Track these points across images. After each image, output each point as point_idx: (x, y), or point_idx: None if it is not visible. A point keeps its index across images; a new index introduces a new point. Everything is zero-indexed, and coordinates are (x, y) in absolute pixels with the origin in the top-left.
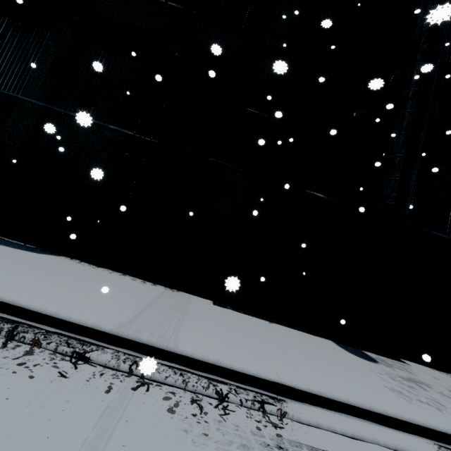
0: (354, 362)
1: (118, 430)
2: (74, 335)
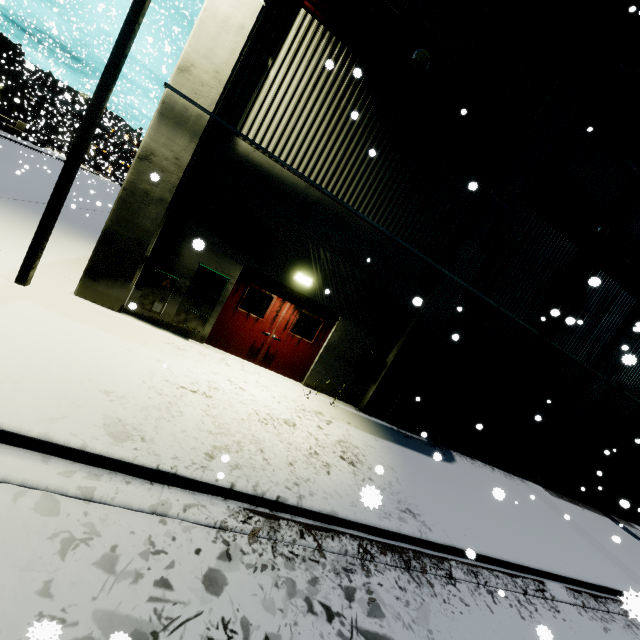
0: None
1: None
2: None
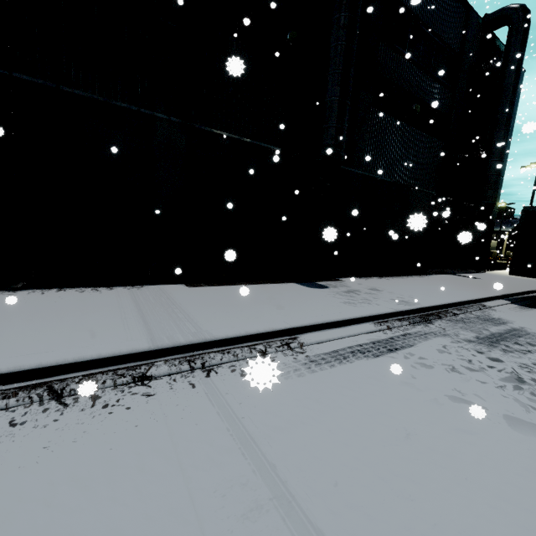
0: (317, 294)
1: (228, 399)
2: (112, 367)
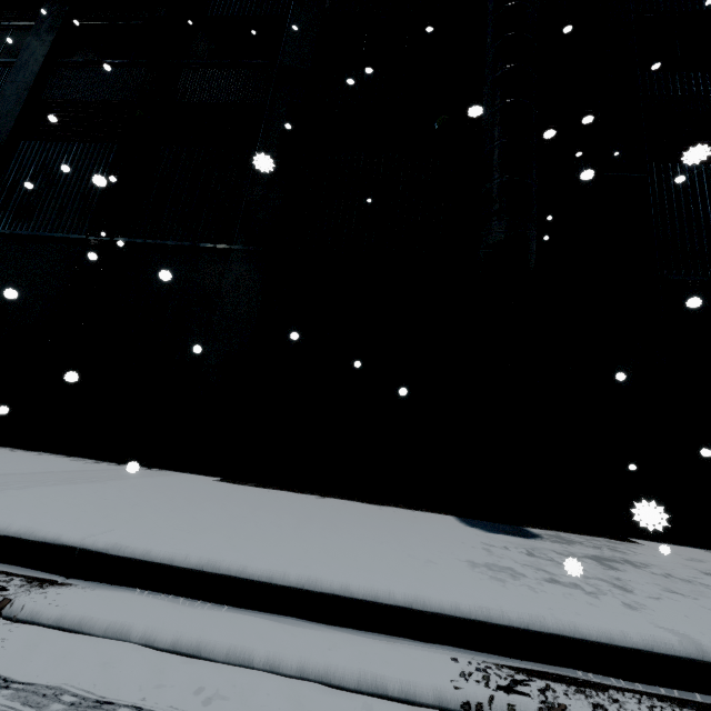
0: (451, 536)
1: None
2: None
